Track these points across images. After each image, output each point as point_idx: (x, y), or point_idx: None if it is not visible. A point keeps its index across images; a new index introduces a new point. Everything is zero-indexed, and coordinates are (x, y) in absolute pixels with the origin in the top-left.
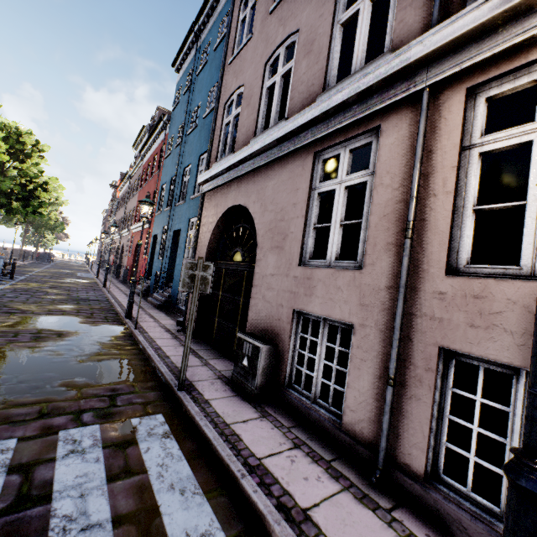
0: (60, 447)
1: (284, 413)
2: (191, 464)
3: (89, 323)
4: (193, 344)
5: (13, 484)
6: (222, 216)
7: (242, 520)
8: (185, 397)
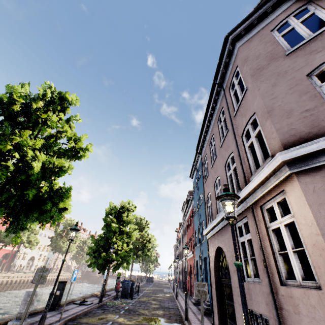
0: None
1: None
2: None
3: (168, 322)
4: None
5: None
6: (216, 252)
7: None
8: None
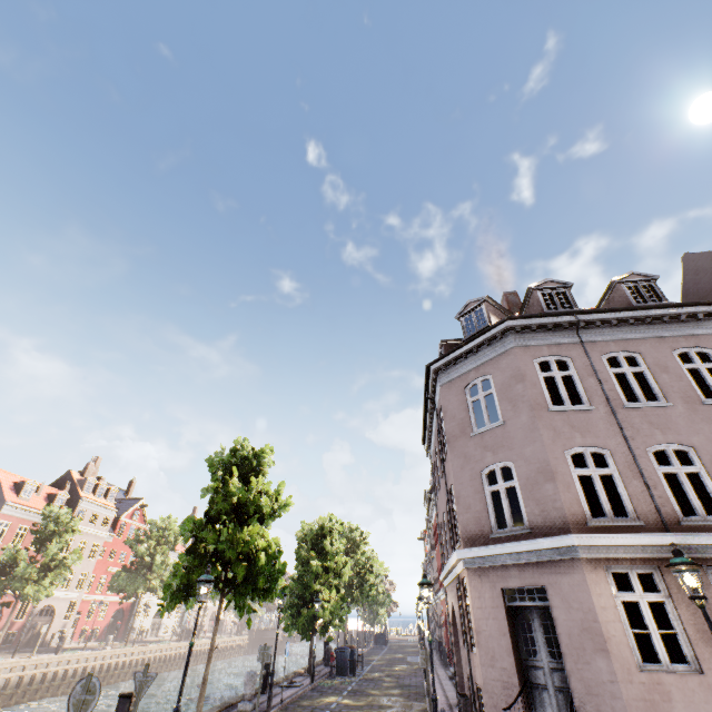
0: None
1: None
2: None
3: (405, 701)
4: None
5: None
6: (452, 608)
7: None
8: None
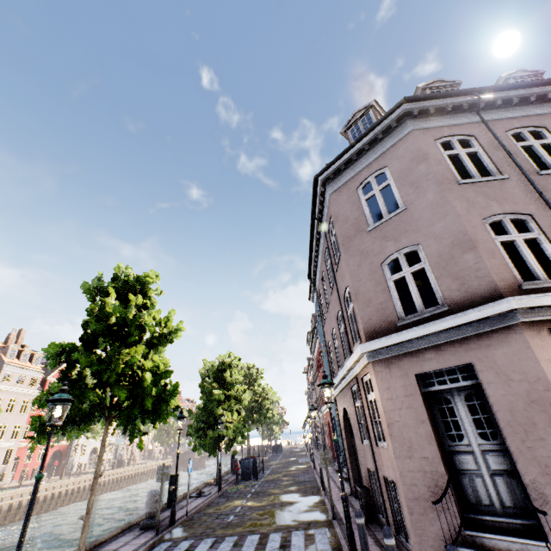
0: (293, 534)
1: (376, 527)
2: (329, 539)
3: (303, 496)
4: (354, 501)
5: (282, 539)
6: (343, 412)
7: (338, 548)
8: (334, 521)
